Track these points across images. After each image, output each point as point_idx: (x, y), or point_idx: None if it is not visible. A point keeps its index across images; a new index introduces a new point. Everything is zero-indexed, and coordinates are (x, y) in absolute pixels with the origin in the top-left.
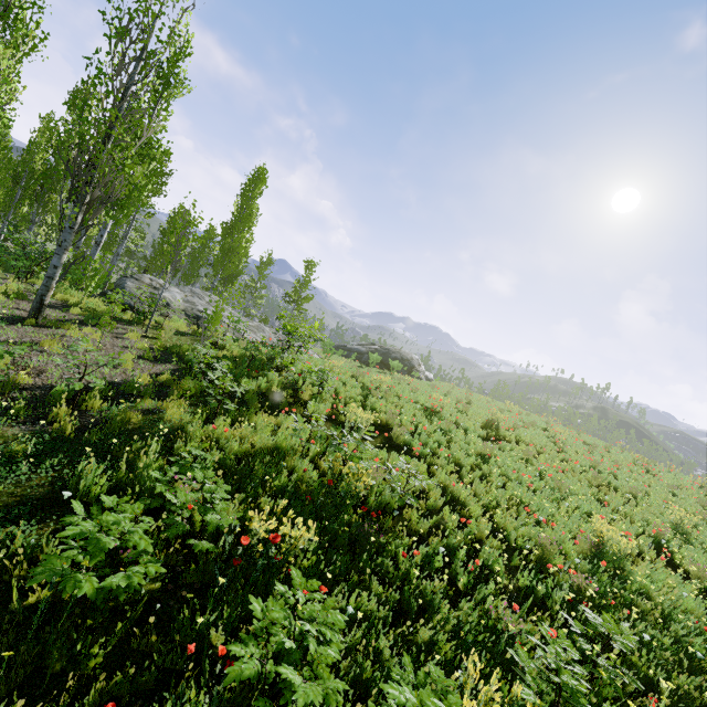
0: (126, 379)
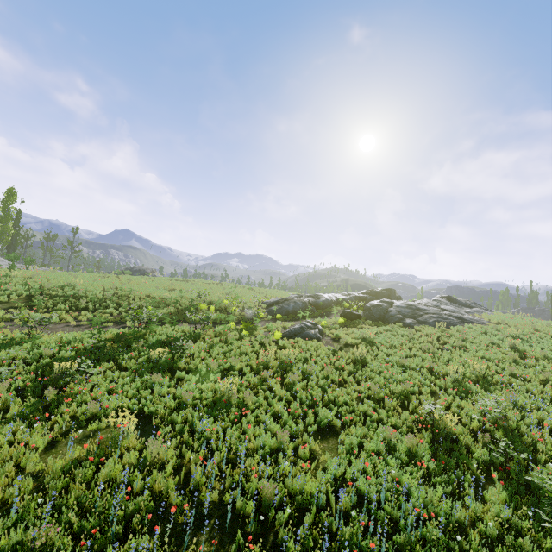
0: None
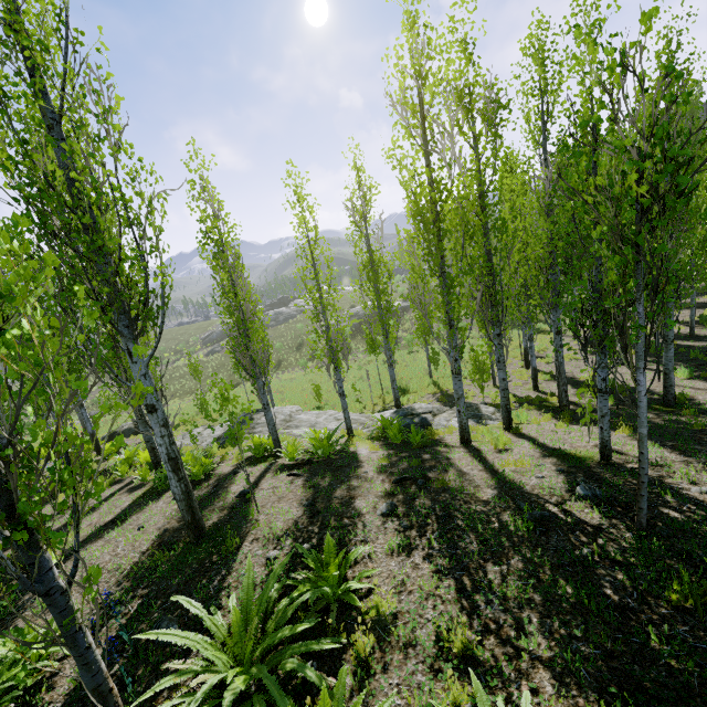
0: None
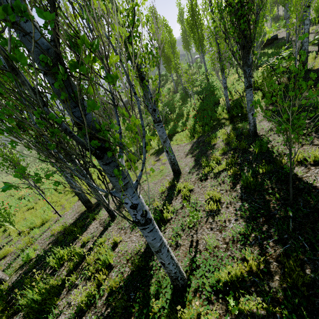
0: None
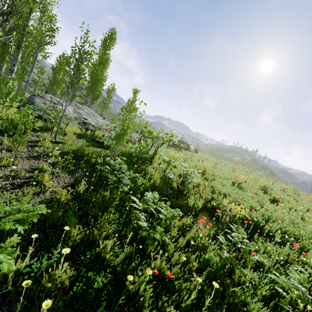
0: (44, 200)
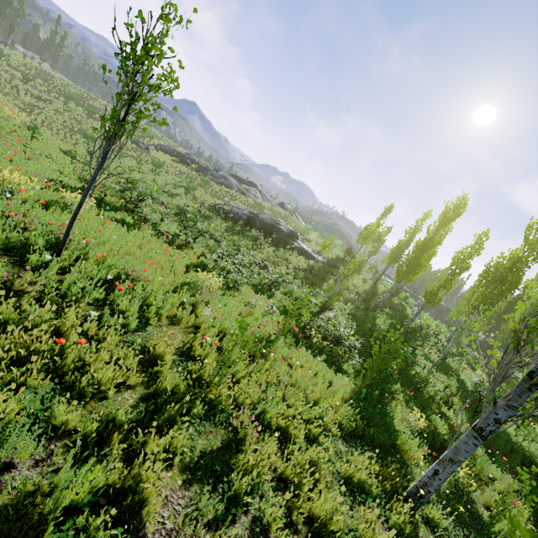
0: None
